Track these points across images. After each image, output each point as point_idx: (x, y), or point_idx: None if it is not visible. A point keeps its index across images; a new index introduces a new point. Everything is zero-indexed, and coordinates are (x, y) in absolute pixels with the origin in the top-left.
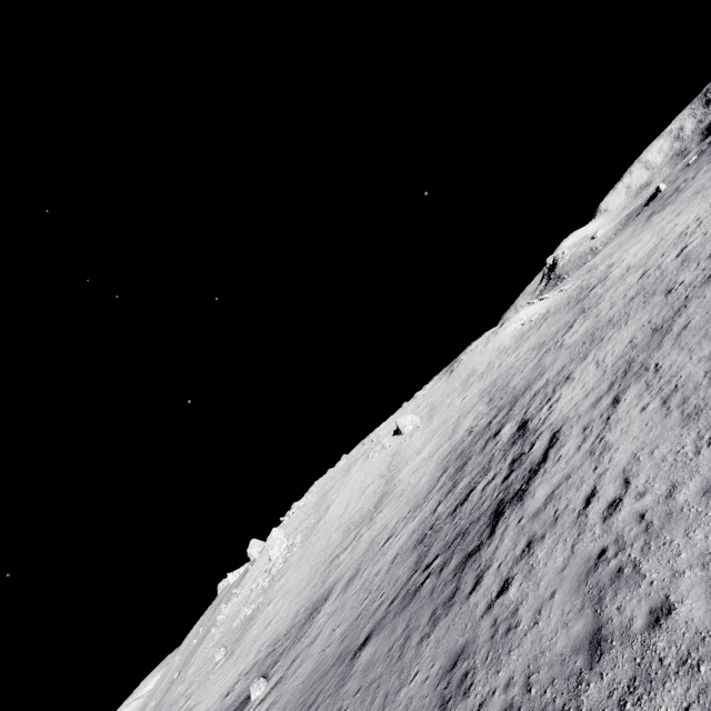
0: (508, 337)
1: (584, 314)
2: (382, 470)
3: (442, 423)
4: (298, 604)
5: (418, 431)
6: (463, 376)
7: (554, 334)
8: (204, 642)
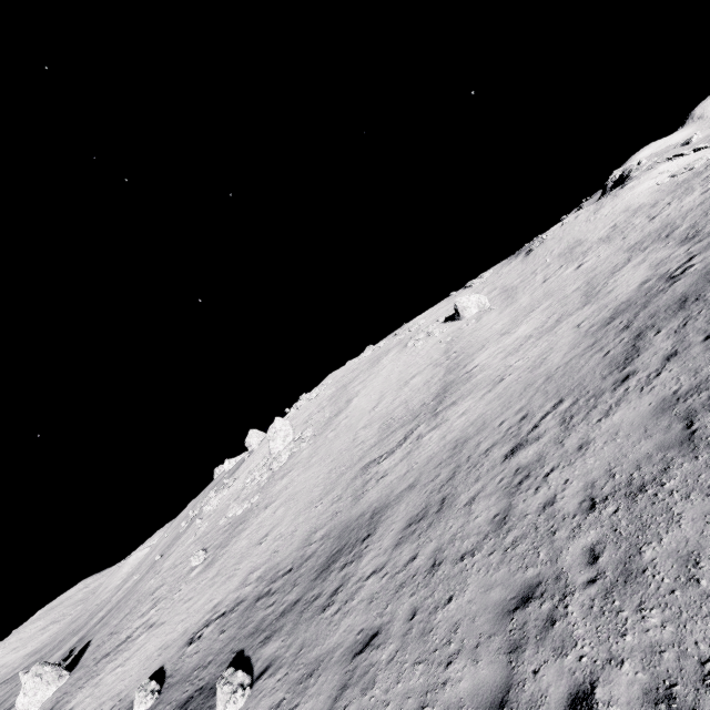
0: (643, 194)
1: None
2: (435, 358)
3: (545, 296)
4: (310, 522)
5: (490, 313)
6: (557, 250)
7: None
8: (188, 531)
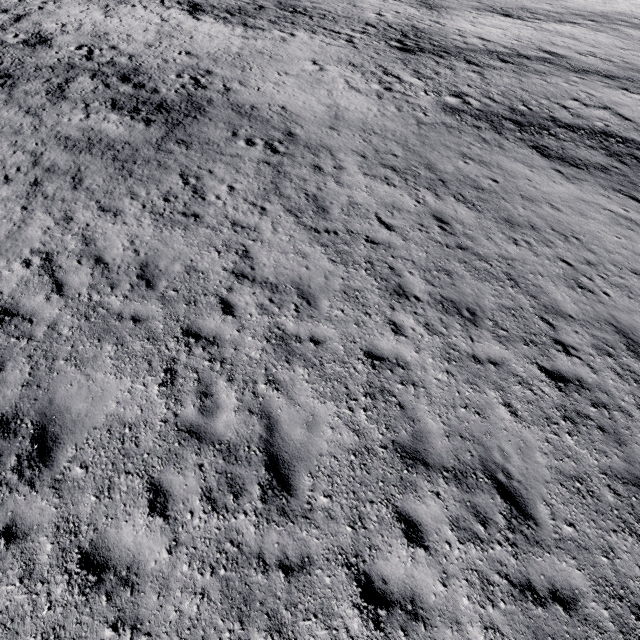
0: None
1: None
2: None
3: None
4: None
5: None
6: None
7: None
8: None
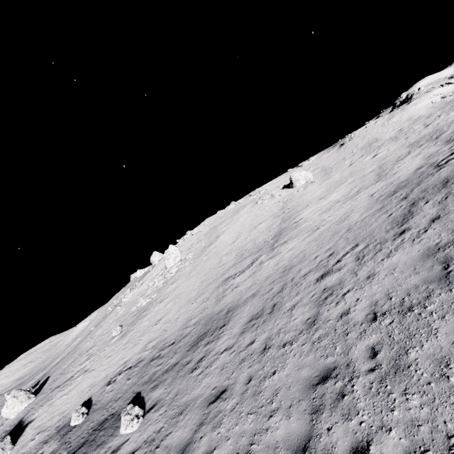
0: (422, 109)
1: None
2: (275, 212)
3: (350, 175)
4: (188, 313)
5: (313, 184)
6: (361, 144)
7: None
8: (112, 313)
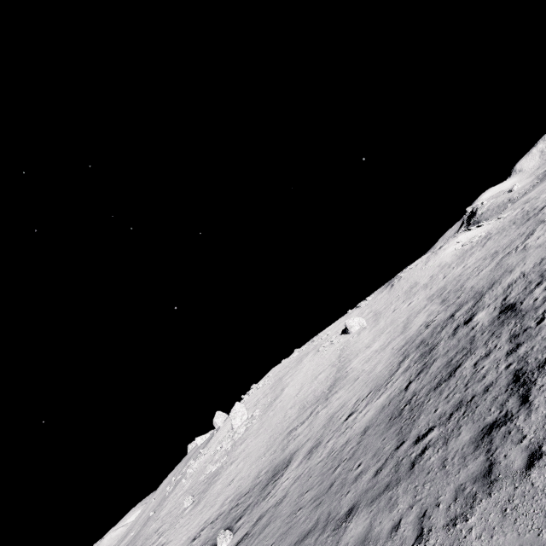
0: (448, 255)
1: None
2: (333, 361)
3: (390, 323)
4: (258, 467)
5: (365, 330)
6: (405, 288)
7: (509, 244)
8: (176, 490)
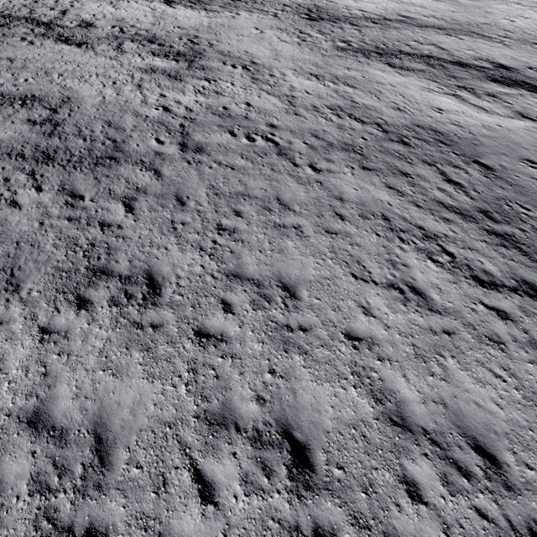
0: None
1: (536, 9)
2: None
3: None
4: None
5: None
6: None
7: None
8: None
